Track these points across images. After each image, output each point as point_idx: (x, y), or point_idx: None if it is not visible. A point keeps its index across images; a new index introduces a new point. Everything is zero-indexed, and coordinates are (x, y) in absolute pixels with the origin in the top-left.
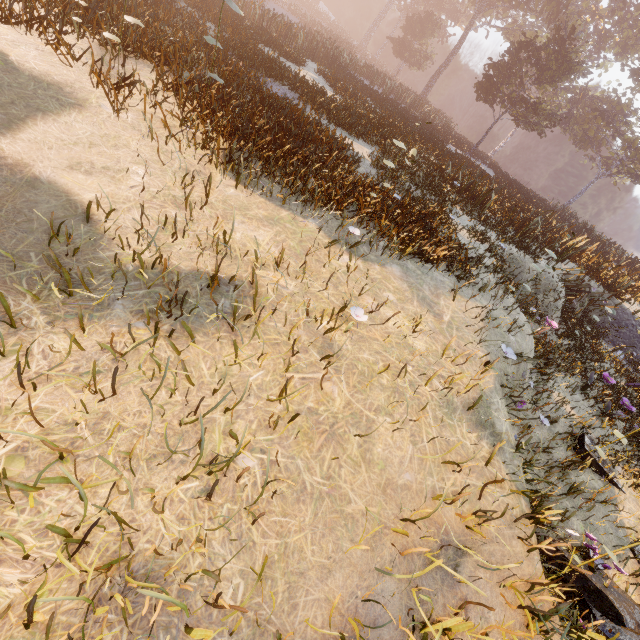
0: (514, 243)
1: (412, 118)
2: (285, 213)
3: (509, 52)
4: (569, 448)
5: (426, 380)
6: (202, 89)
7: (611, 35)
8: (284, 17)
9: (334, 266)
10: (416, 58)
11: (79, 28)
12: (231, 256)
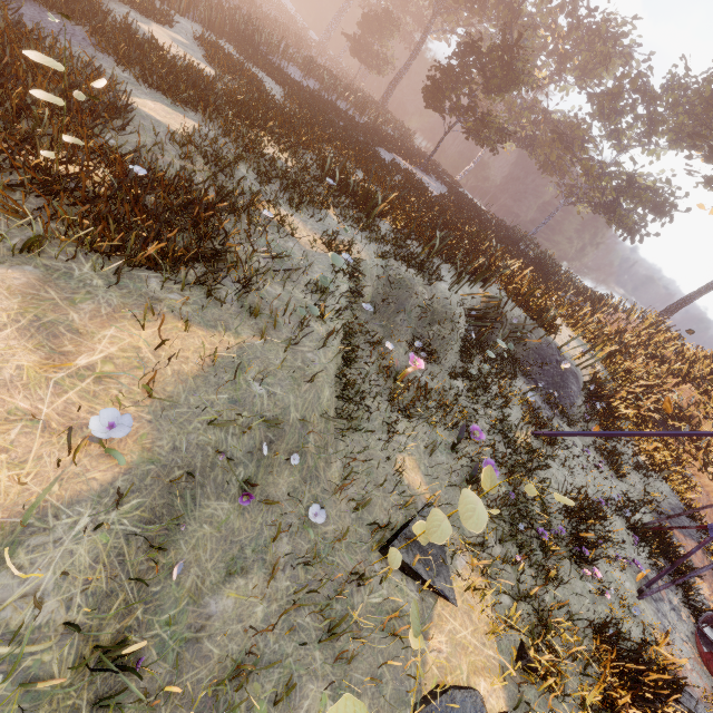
0: (400, 260)
1: (346, 119)
2: None
3: (456, 55)
4: (375, 546)
5: None
6: None
7: (570, 56)
8: None
9: None
10: (375, 61)
11: None
12: None
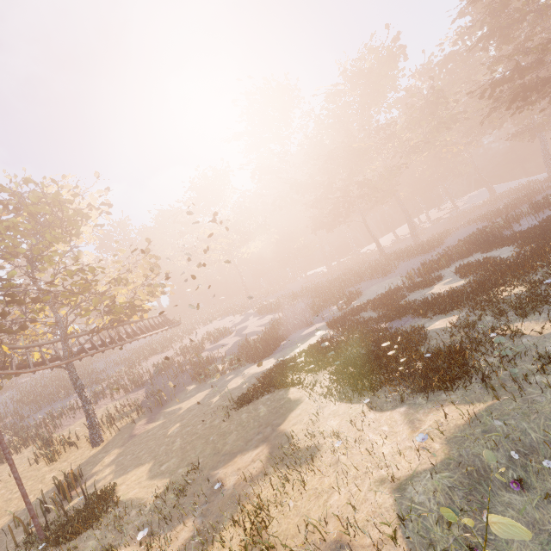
0: None
1: None
2: (352, 406)
3: None
4: None
5: (376, 469)
6: (340, 367)
7: None
8: (448, 246)
9: (361, 423)
10: None
11: (312, 372)
12: (311, 436)
